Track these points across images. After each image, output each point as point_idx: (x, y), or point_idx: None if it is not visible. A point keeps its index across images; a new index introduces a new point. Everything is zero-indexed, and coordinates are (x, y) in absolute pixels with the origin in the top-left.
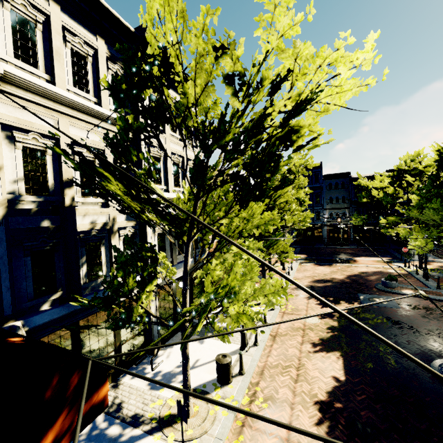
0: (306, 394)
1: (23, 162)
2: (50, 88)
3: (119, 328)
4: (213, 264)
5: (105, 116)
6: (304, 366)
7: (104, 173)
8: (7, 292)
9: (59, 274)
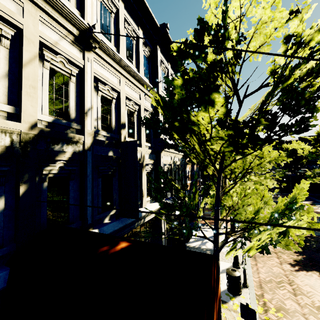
0: (311, 306)
1: (100, 106)
2: (119, 55)
3: (188, 236)
4: (231, 191)
5: (143, 81)
6: (294, 282)
7: (216, 99)
8: (90, 204)
9: (115, 195)
